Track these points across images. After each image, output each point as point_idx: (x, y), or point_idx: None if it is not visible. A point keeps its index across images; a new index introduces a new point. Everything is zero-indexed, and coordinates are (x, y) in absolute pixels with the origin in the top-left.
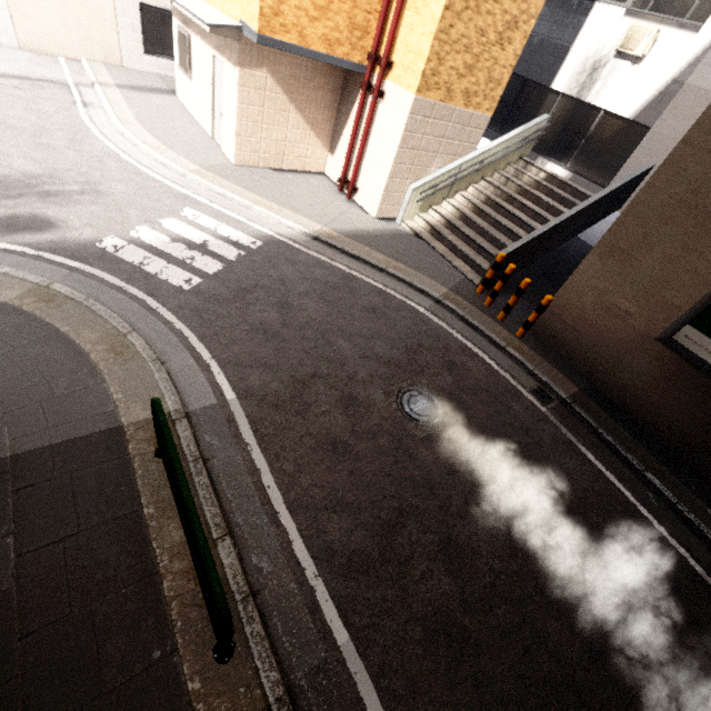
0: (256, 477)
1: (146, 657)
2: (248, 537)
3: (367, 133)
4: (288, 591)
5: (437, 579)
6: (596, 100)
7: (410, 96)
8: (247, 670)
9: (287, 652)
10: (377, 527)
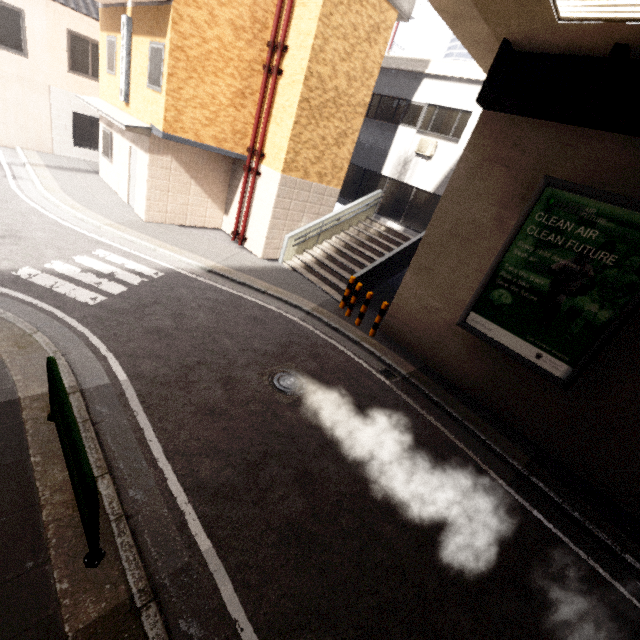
0: (139, 434)
1: (18, 567)
2: (127, 477)
3: (250, 199)
4: (160, 515)
5: (292, 500)
6: (409, 181)
7: (278, 174)
8: (114, 571)
9: (154, 560)
10: (244, 466)
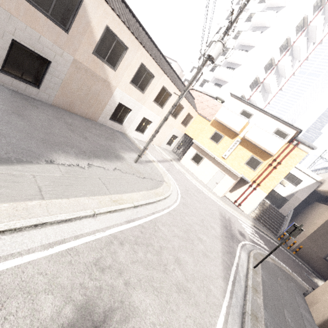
0: None
1: None
2: None
3: (249, 195)
4: None
5: None
6: (276, 190)
7: (265, 194)
8: None
9: None
10: None
